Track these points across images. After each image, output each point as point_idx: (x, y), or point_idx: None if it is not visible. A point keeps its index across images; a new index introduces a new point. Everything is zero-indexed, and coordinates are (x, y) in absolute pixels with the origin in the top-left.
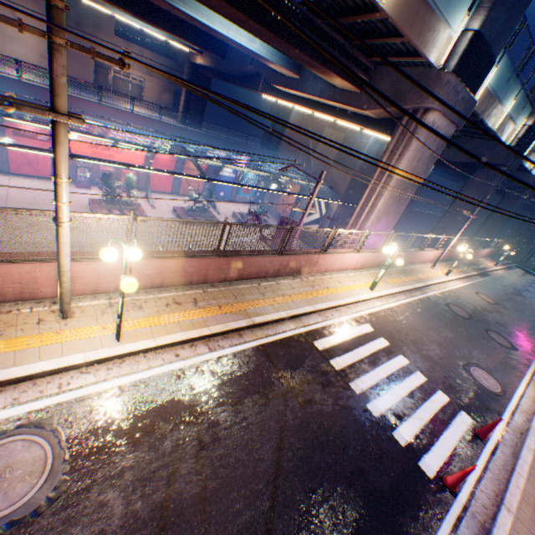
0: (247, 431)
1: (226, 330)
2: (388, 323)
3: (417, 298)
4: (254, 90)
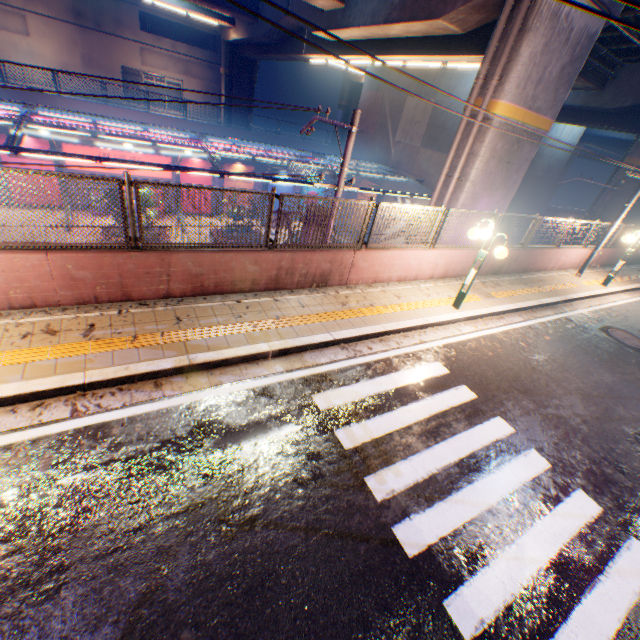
0: (45, 607)
1: (125, 377)
2: (481, 360)
3: (546, 320)
4: (297, 54)
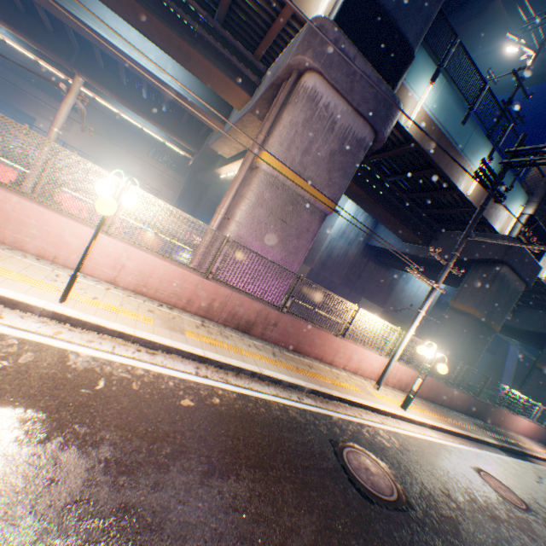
0: None
1: None
2: None
3: (242, 392)
4: (214, 170)
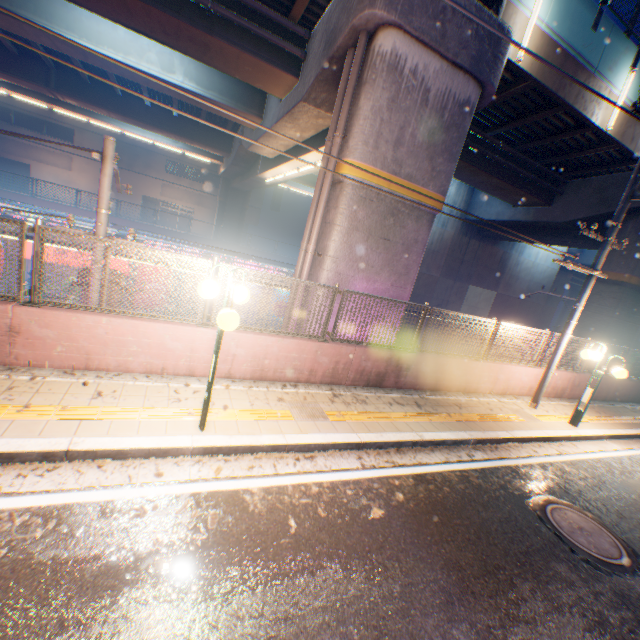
0: None
1: None
2: (98, 562)
3: (415, 472)
4: (255, 175)
